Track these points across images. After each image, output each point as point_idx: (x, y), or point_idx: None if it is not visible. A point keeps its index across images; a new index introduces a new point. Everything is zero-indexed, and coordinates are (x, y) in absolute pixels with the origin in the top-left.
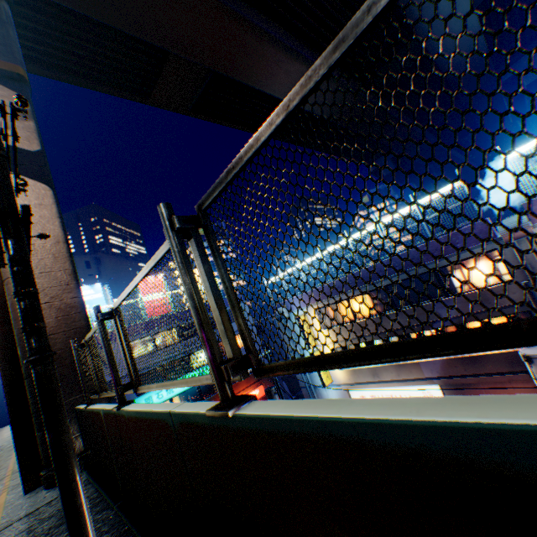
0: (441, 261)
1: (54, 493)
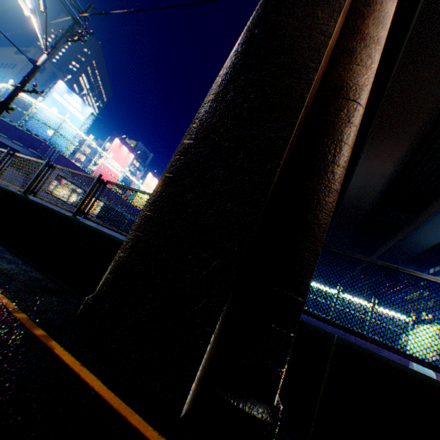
0: None
1: None
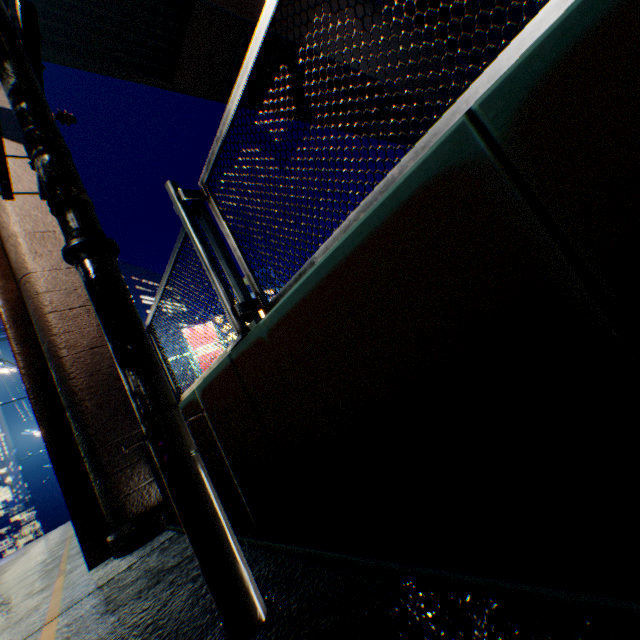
0: None
1: (132, 558)
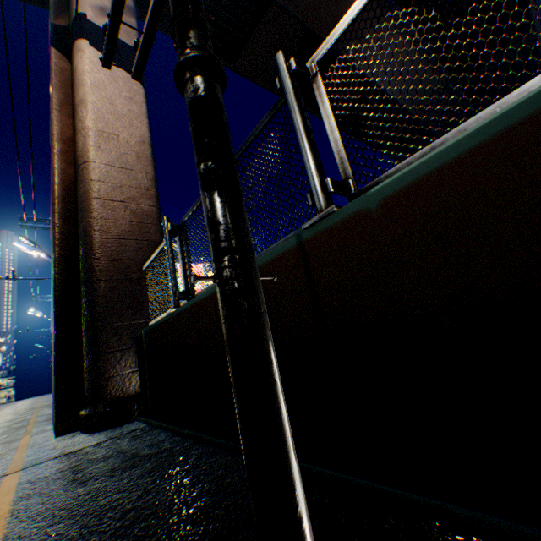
0: None
1: (101, 436)
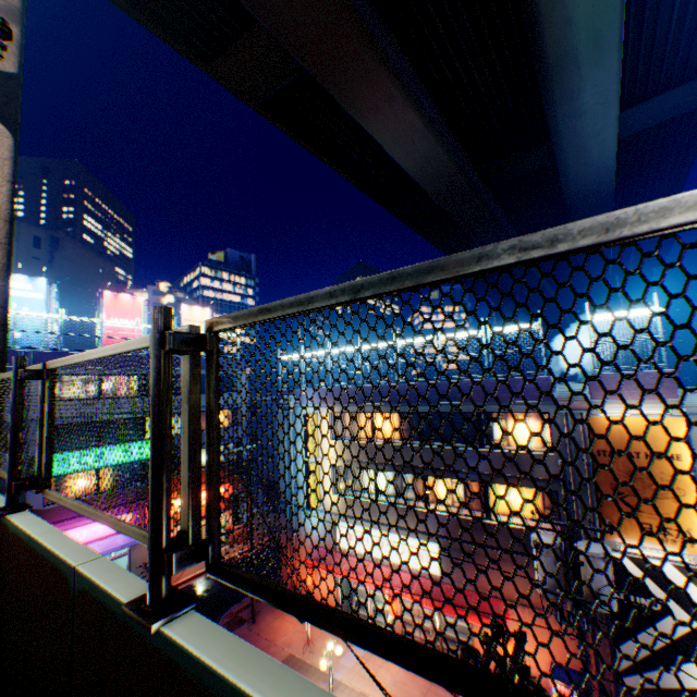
0: (489, 406)
1: None
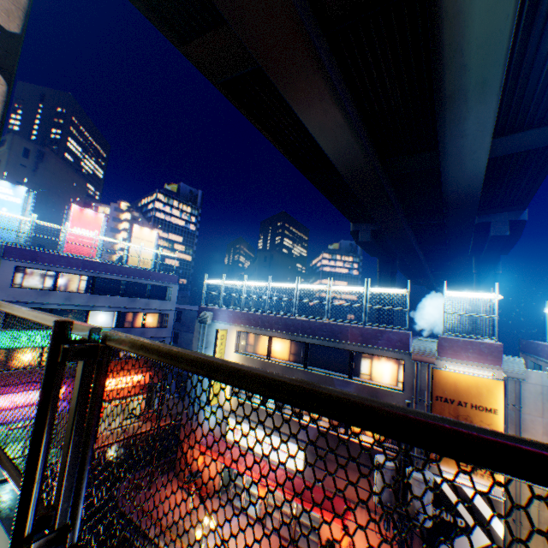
0: (361, 347)
1: None
